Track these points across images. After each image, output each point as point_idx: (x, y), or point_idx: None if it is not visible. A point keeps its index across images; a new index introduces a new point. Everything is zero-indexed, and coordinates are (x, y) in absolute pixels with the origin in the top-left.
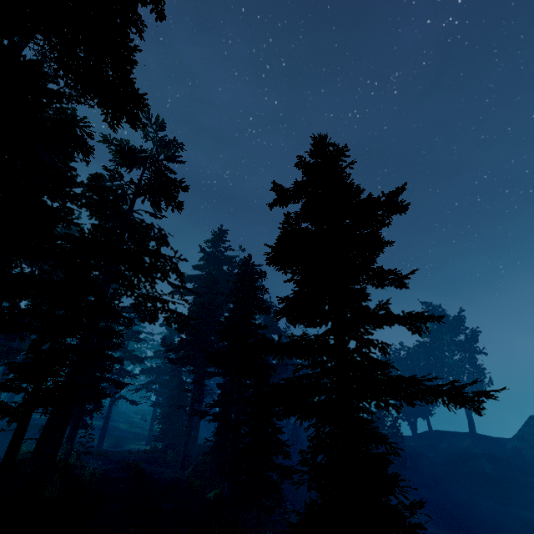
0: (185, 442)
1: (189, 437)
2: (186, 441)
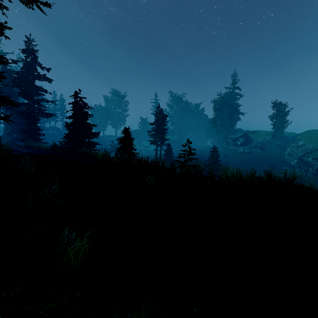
0: None
1: None
2: None
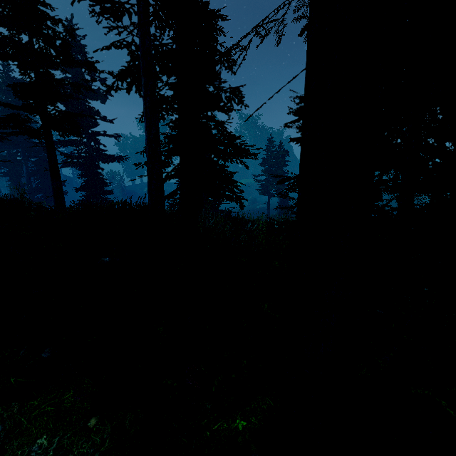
0: None
1: None
2: None
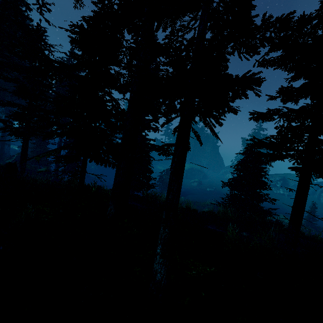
0: (2, 147)
1: (4, 145)
2: (2, 147)
